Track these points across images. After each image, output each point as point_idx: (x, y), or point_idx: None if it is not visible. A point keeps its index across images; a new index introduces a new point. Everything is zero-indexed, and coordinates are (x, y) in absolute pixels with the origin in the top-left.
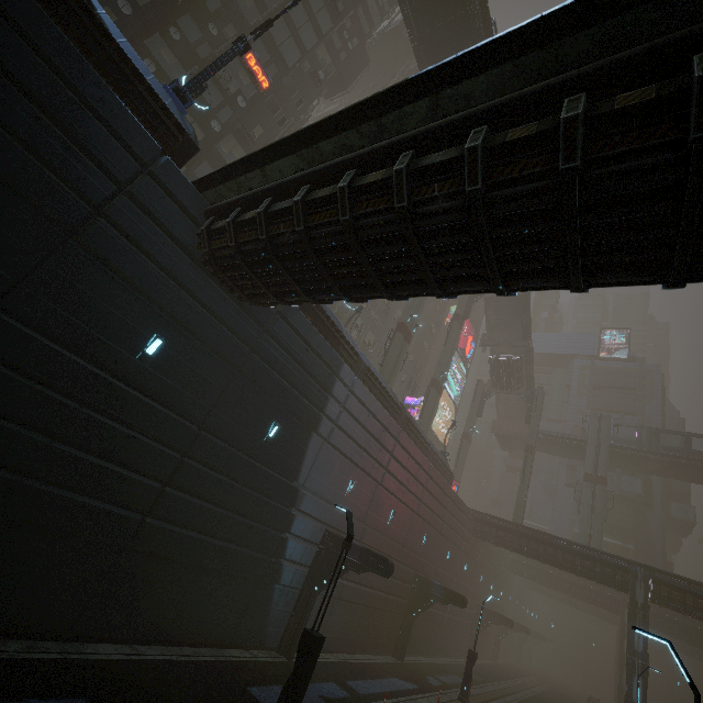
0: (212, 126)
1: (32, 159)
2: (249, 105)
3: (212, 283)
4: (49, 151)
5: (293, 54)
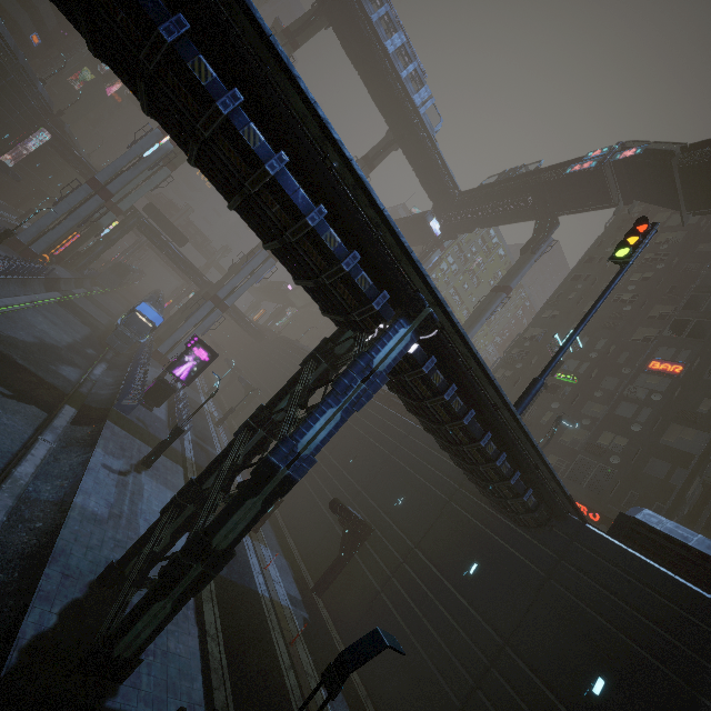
0: (632, 430)
1: (431, 487)
2: (667, 394)
3: (506, 522)
4: (436, 482)
5: (705, 327)
